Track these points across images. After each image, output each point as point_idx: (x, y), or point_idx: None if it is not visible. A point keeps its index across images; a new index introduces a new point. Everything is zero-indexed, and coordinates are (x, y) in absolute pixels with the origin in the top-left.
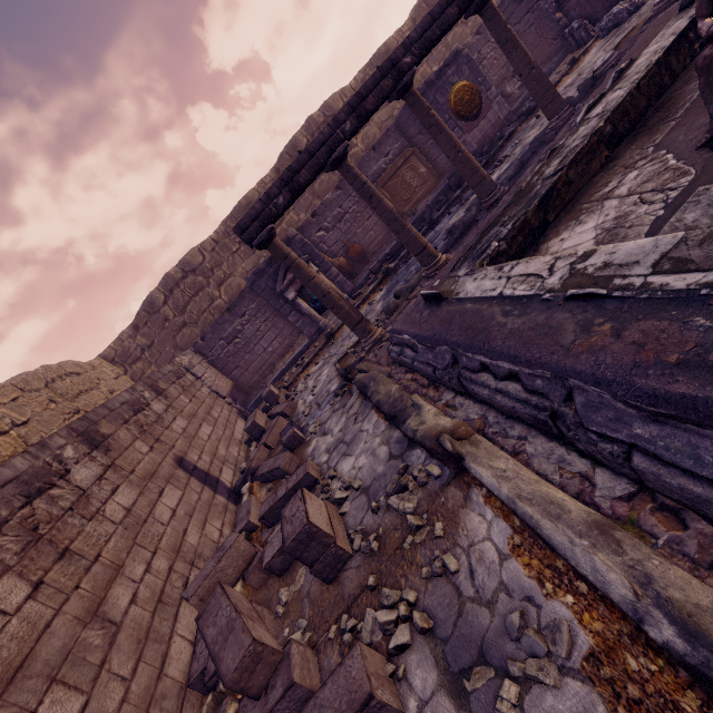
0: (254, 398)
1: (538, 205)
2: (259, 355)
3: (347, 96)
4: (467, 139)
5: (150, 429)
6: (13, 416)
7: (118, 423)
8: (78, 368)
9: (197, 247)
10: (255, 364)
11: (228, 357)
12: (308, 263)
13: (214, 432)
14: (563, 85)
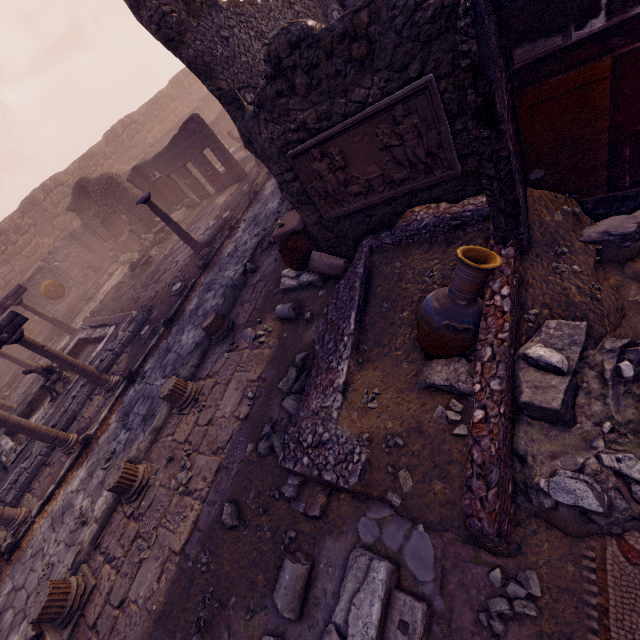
0: None
1: (28, 406)
2: None
3: None
4: (58, 308)
5: None
6: None
7: None
8: None
9: None
10: None
11: None
12: None
13: None
14: (104, 288)
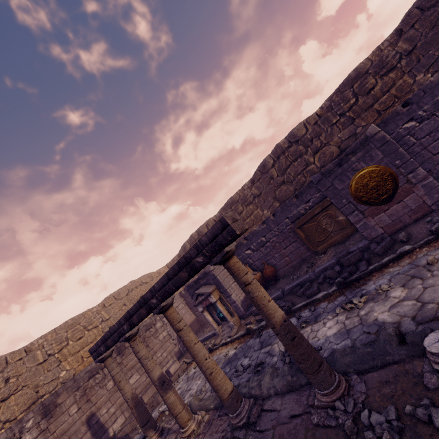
0: None
1: None
2: None
3: (310, 123)
4: (369, 222)
5: (90, 391)
6: (105, 315)
7: (72, 391)
8: (148, 278)
9: (205, 224)
10: None
11: None
12: (210, 295)
13: (138, 381)
14: None
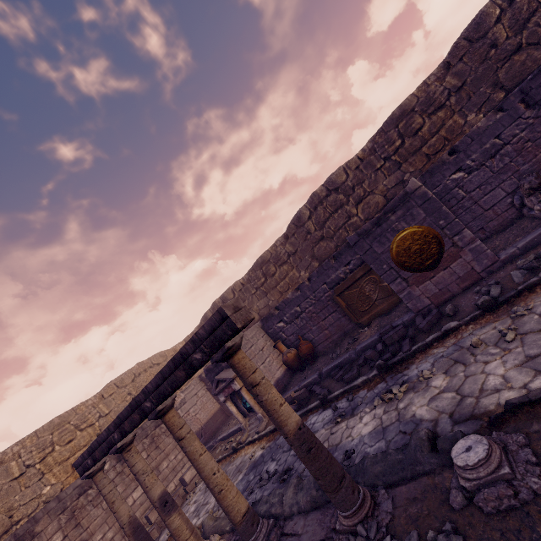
0: (211, 441)
1: None
2: None
3: (351, 168)
4: (414, 292)
5: (80, 512)
6: (103, 409)
7: (56, 515)
8: (161, 358)
9: (231, 288)
10: None
11: None
12: (233, 380)
13: (144, 494)
14: None
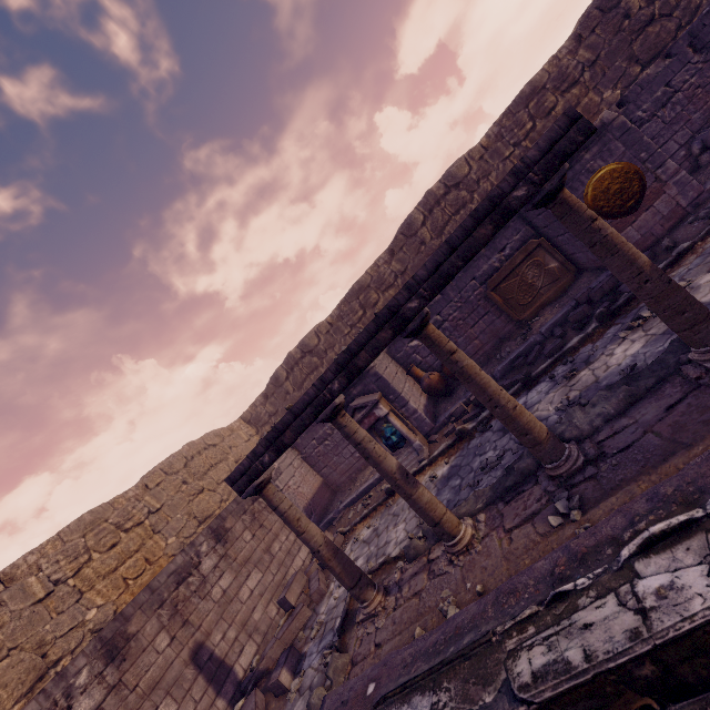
0: (328, 515)
1: None
2: (346, 458)
3: (474, 158)
4: None
5: (185, 606)
6: (152, 503)
7: (152, 610)
8: (217, 438)
9: (314, 331)
10: (343, 466)
11: (319, 455)
12: (377, 404)
13: (261, 582)
14: None
